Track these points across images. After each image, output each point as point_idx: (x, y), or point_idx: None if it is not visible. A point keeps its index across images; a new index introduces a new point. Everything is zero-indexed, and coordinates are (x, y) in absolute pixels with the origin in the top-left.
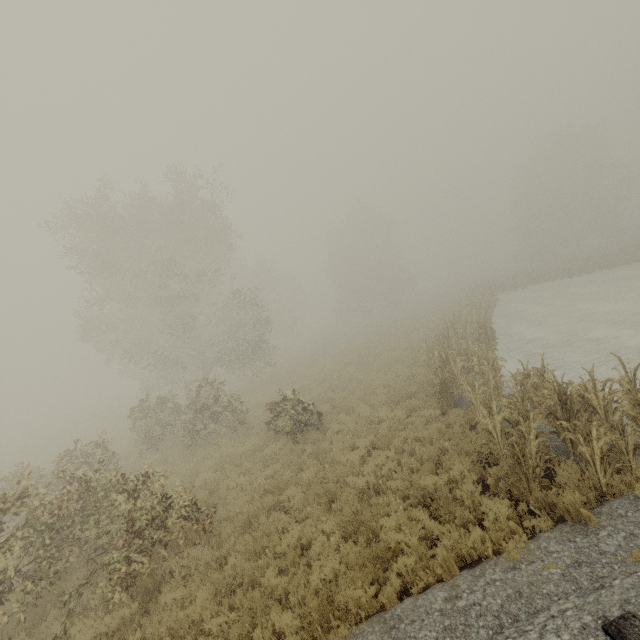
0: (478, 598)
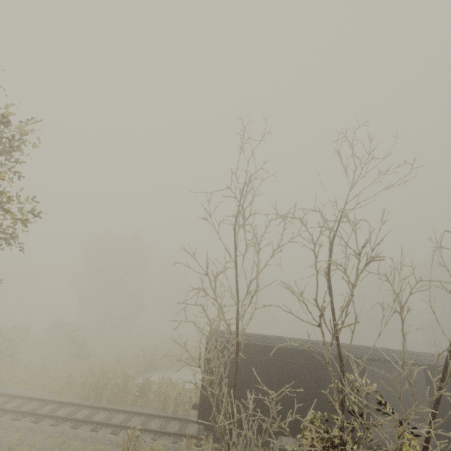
0: (18, 390)
